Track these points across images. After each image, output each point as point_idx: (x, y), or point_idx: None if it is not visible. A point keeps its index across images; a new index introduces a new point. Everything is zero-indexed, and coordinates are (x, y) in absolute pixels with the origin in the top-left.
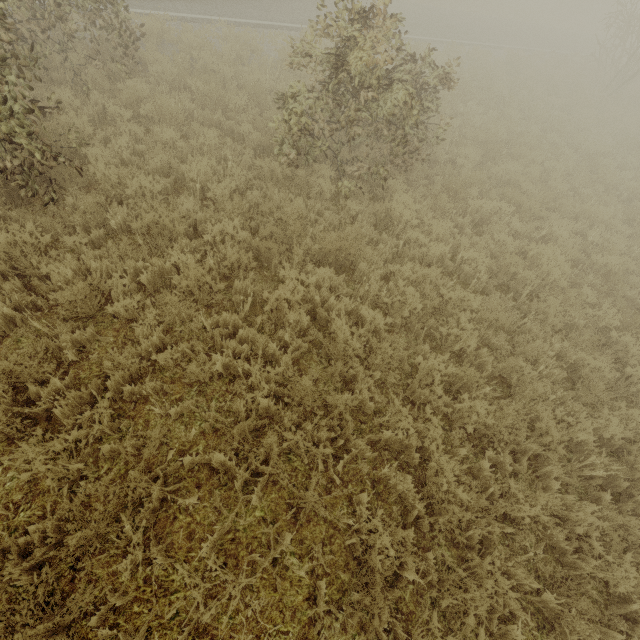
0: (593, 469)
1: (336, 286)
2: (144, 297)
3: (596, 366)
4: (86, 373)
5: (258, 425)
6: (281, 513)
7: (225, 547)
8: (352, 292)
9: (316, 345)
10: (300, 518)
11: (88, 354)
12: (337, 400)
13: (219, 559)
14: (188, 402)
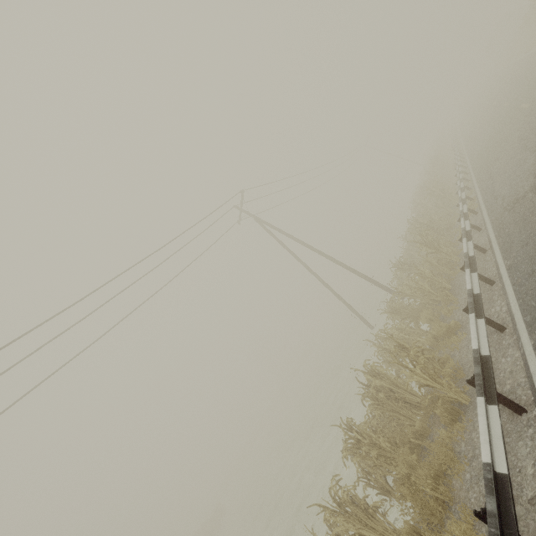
0: None
1: None
2: None
3: None
4: None
5: None
6: None
7: None
8: None
9: None
10: None
11: None
12: None
13: None
14: None
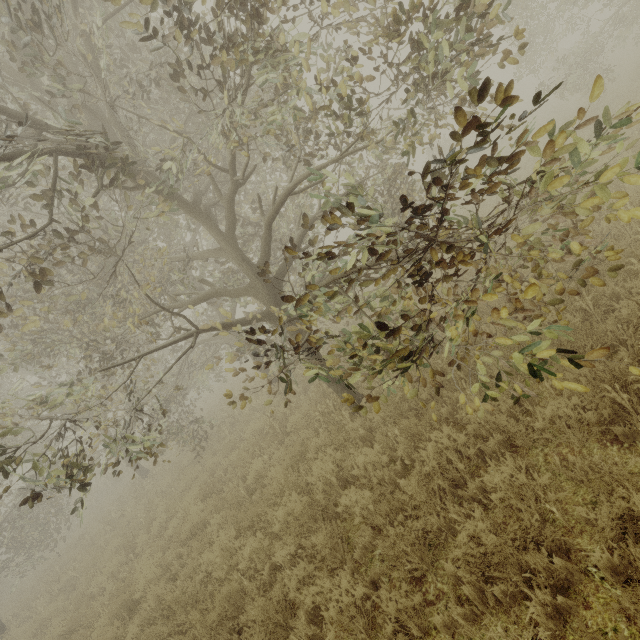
0: None
1: None
2: None
3: None
4: None
5: None
6: None
7: None
8: None
9: None
10: None
11: None
12: None
13: None
14: None
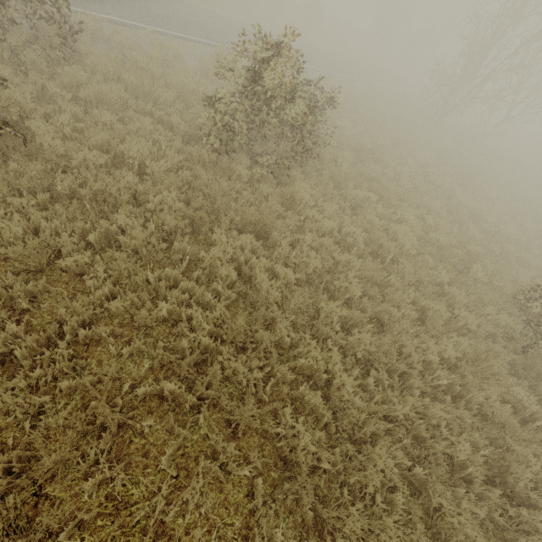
0: (439, 380)
1: (255, 249)
2: (90, 254)
3: (437, 309)
4: (38, 320)
5: (199, 360)
6: (222, 430)
7: (176, 461)
8: (267, 254)
9: (241, 296)
10: (237, 432)
11: (39, 304)
12: (262, 337)
13: (173, 471)
14: (139, 342)
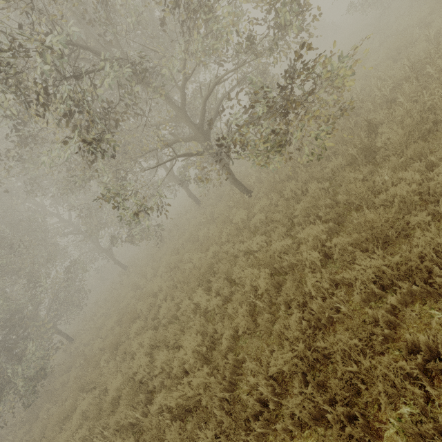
0: None
1: None
2: None
3: None
4: None
5: None
6: None
7: None
8: None
9: None
10: None
11: None
12: None
13: None
14: None
